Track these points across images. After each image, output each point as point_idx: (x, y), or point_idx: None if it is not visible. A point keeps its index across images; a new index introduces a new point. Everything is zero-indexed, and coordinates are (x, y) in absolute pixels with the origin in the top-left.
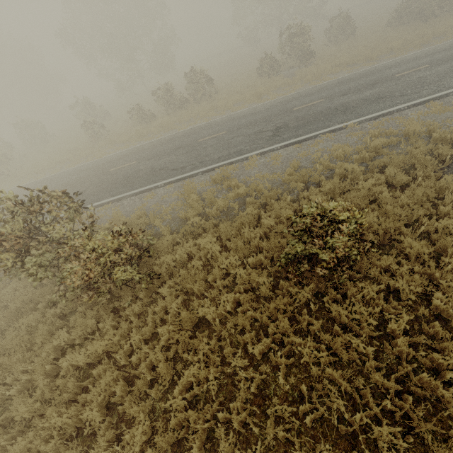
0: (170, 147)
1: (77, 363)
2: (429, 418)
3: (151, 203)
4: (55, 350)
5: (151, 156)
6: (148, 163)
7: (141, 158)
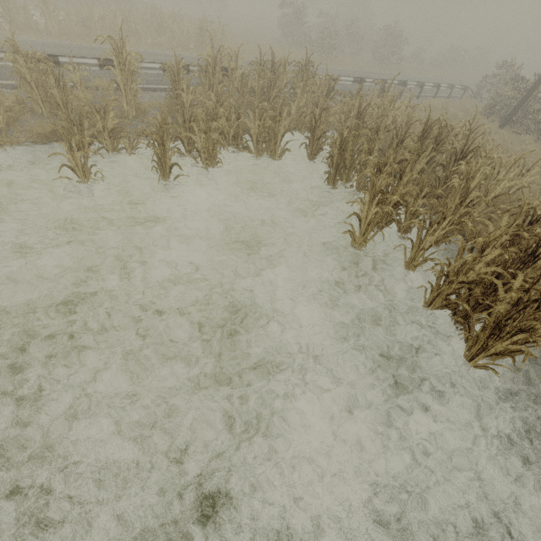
0: None
1: None
2: None
3: None
4: None
5: None
6: None
7: None
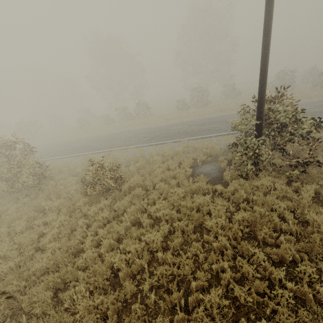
0: (105, 138)
1: None
2: (82, 252)
3: (74, 161)
4: None
5: (94, 141)
6: (89, 144)
7: (89, 141)
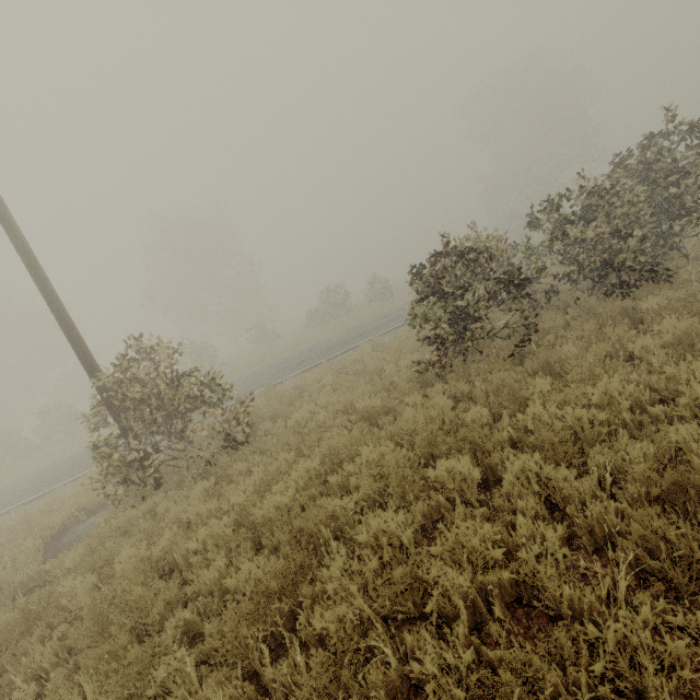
0: None
1: None
2: None
3: None
4: None
5: None
6: None
7: None
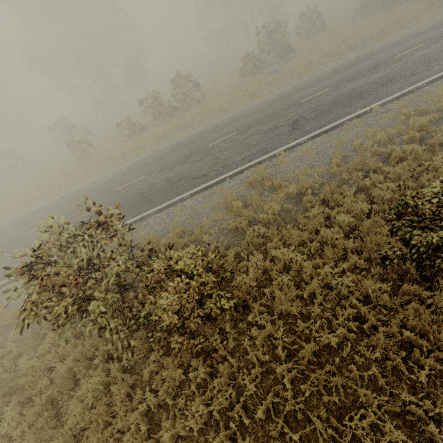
0: (178, 156)
1: (182, 432)
2: None
3: (184, 217)
4: (141, 418)
5: (161, 168)
6: (161, 176)
7: (150, 172)
